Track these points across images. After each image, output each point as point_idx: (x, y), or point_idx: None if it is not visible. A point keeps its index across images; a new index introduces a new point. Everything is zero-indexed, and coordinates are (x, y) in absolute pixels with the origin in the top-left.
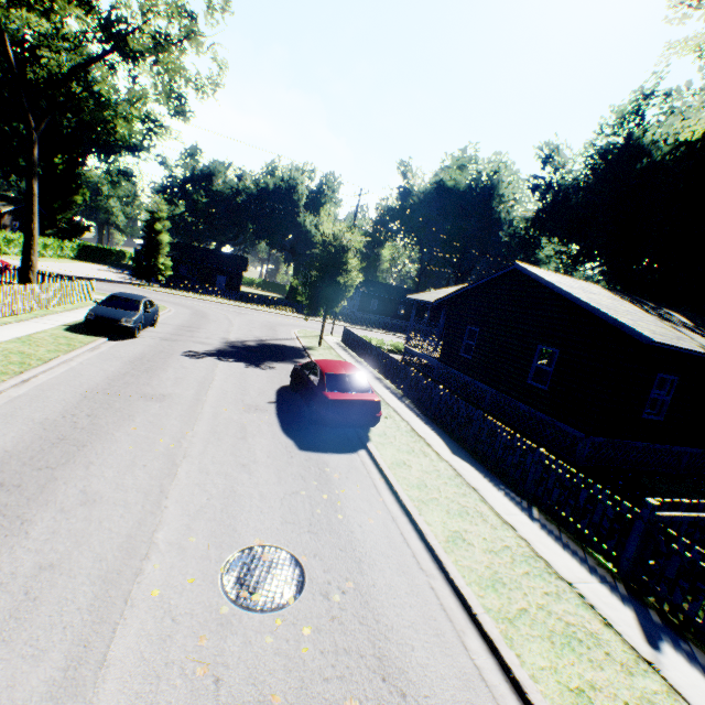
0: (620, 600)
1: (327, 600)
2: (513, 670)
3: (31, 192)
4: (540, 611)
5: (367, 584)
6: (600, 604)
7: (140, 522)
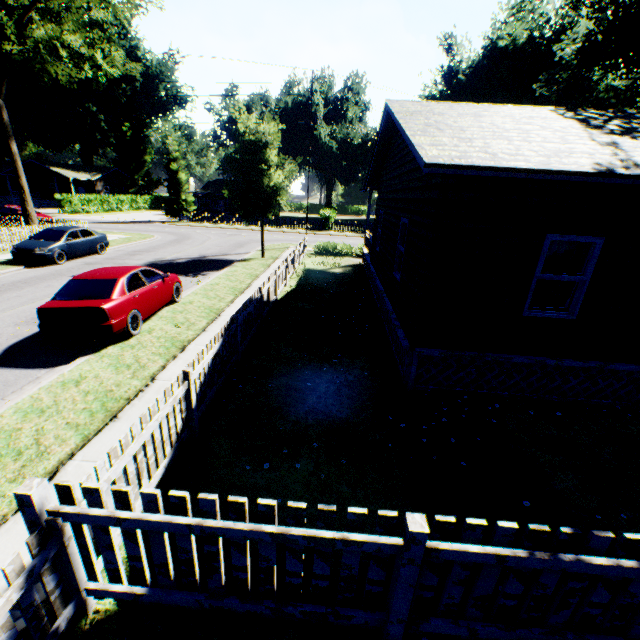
0: None
1: None
2: None
3: (11, 152)
4: None
5: None
6: None
7: None
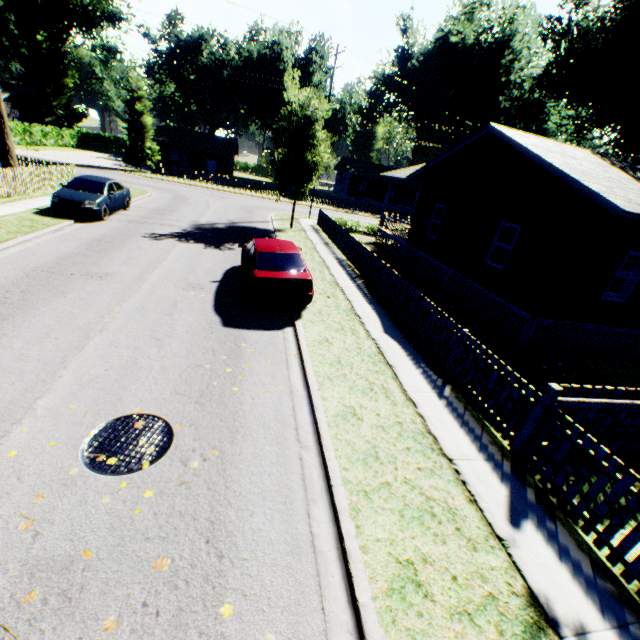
0: (499, 478)
1: (184, 467)
2: (345, 540)
3: None
4: (403, 486)
5: (233, 453)
6: (475, 481)
7: (28, 390)
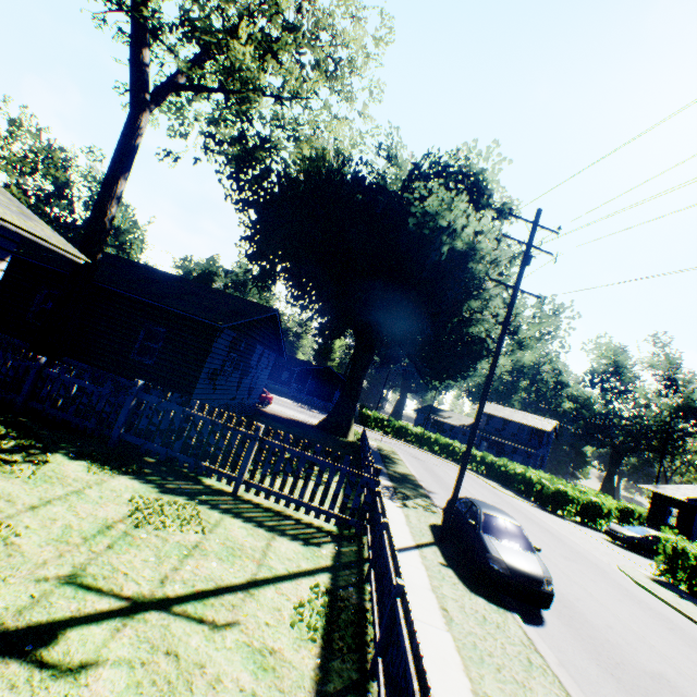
0: None
1: None
2: None
3: None
4: None
5: None
6: None
7: None
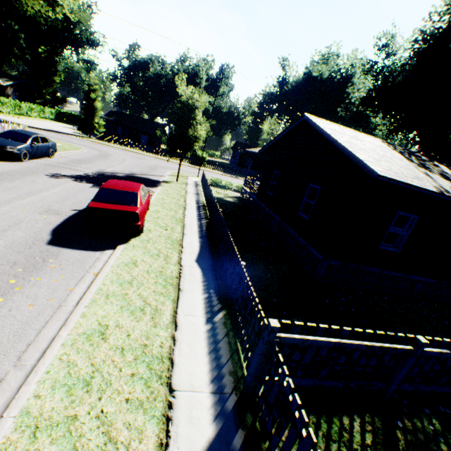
0: (214, 416)
1: None
2: None
3: None
4: (91, 421)
5: None
6: (184, 418)
7: None
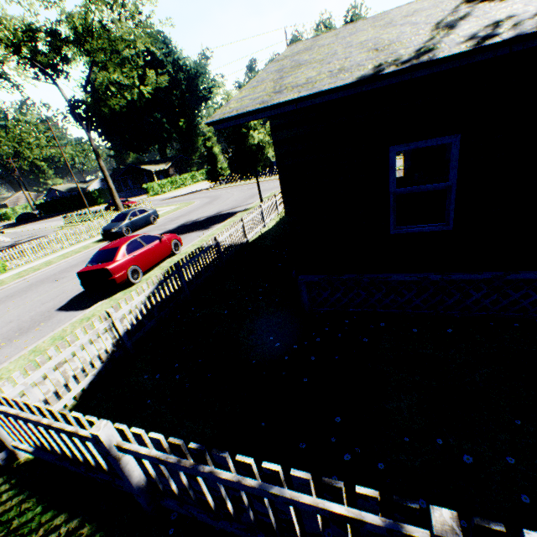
0: None
1: None
2: None
3: (100, 167)
4: None
5: None
6: None
7: None
